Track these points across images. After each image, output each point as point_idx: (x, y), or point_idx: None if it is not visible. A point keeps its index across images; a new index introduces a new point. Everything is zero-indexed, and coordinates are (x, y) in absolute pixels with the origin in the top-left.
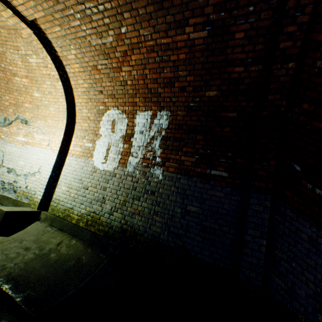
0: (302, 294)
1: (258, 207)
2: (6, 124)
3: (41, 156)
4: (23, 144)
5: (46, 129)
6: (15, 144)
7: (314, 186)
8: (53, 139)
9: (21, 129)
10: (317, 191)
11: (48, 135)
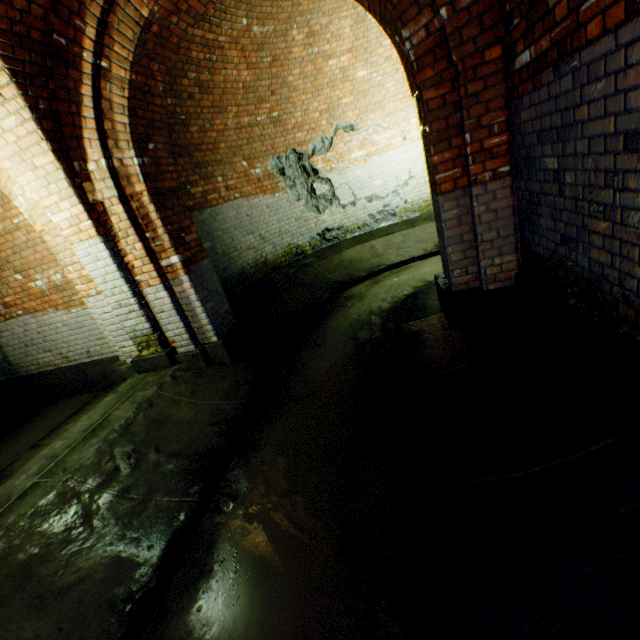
0: None
1: None
2: (327, 147)
3: (401, 159)
4: (364, 161)
5: (387, 121)
6: (354, 167)
7: None
8: (407, 128)
9: (349, 142)
10: None
11: (395, 128)
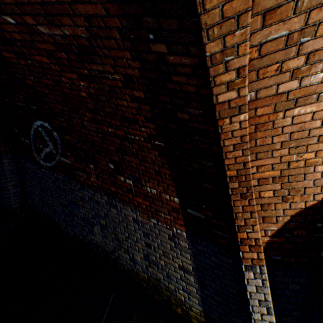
0: (37, 202)
1: (1, 165)
2: None
3: None
4: None
5: None
6: None
7: (25, 138)
8: None
9: None
10: (26, 141)
11: None
